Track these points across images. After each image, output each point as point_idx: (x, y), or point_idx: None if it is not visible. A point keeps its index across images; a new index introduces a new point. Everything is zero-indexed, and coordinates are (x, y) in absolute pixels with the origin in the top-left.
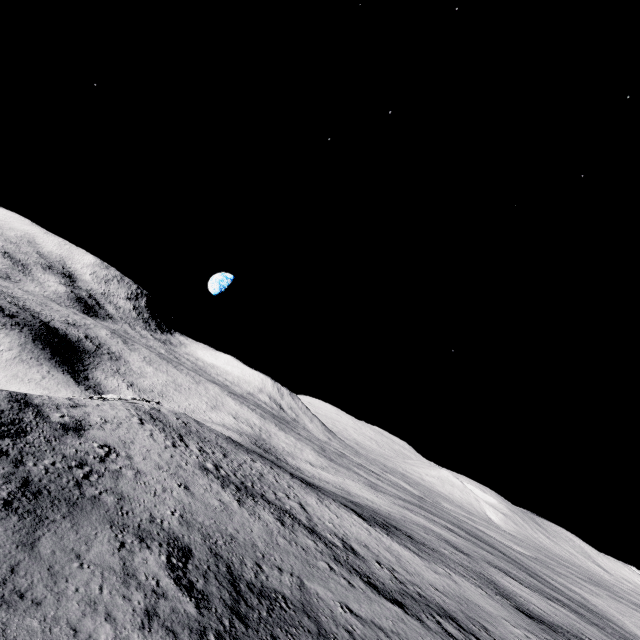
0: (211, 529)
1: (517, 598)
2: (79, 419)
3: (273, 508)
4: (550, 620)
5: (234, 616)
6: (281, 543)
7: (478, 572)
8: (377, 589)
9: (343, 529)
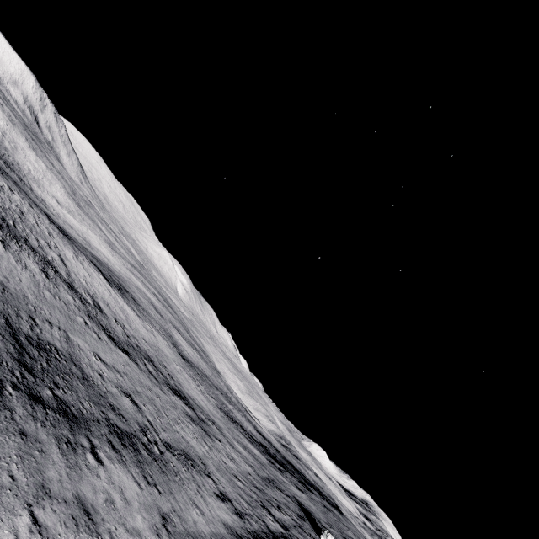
0: None
1: (180, 347)
2: None
3: (37, 257)
4: (191, 360)
5: (23, 368)
6: (48, 297)
7: (166, 329)
8: (115, 341)
9: (93, 288)
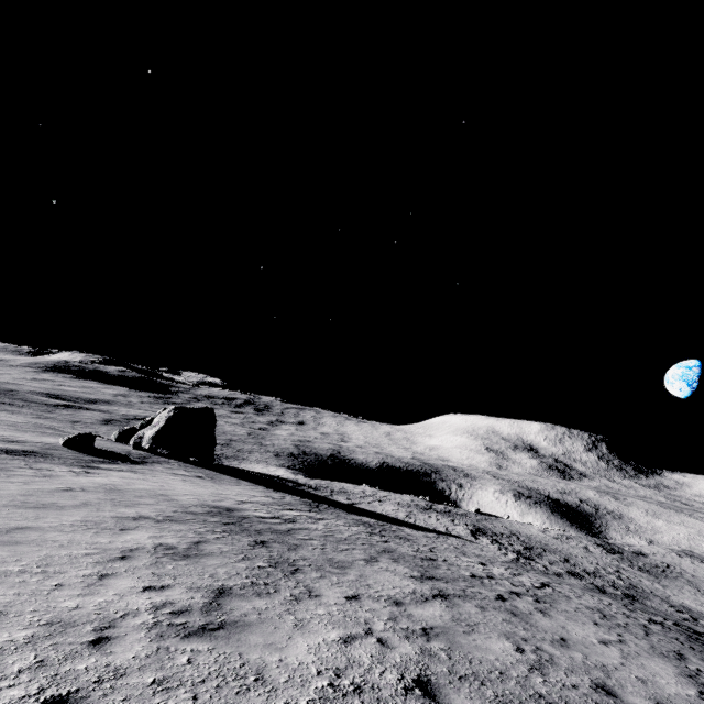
0: None
1: None
2: (638, 551)
3: None
4: None
5: None
6: None
7: None
8: None
9: None
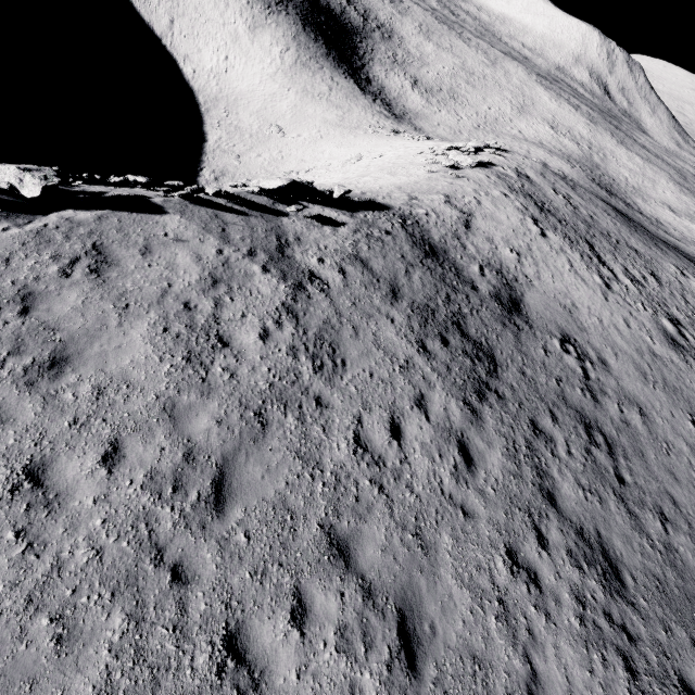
0: None
1: None
2: (496, 267)
3: None
4: None
5: None
6: None
7: None
8: None
9: None
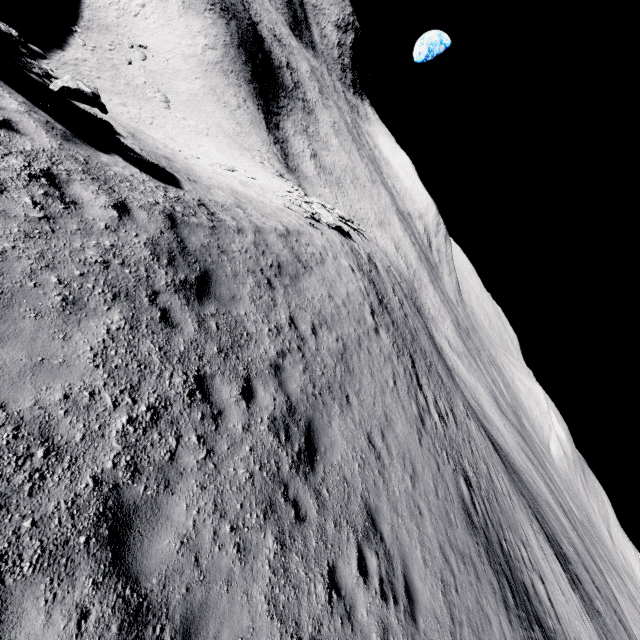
0: None
1: None
2: (309, 358)
3: None
4: None
5: None
6: None
7: None
8: None
9: None
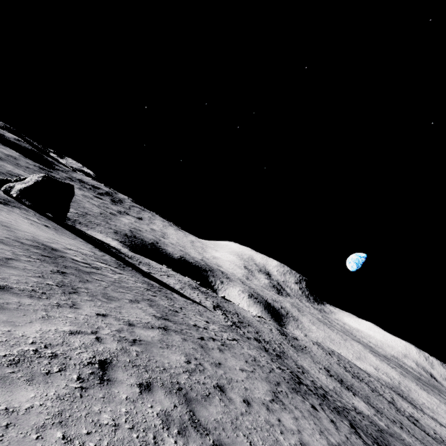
0: (337, 373)
1: None
2: (295, 337)
3: (370, 387)
4: None
5: (339, 380)
6: (367, 391)
7: None
8: (416, 426)
9: (419, 418)
